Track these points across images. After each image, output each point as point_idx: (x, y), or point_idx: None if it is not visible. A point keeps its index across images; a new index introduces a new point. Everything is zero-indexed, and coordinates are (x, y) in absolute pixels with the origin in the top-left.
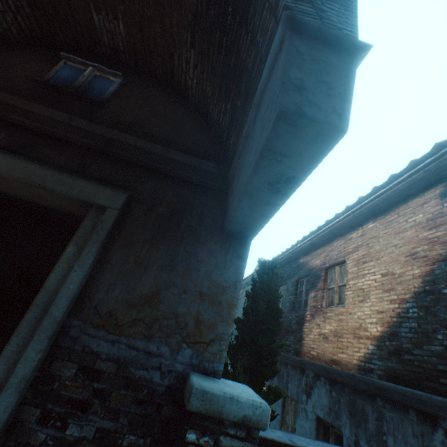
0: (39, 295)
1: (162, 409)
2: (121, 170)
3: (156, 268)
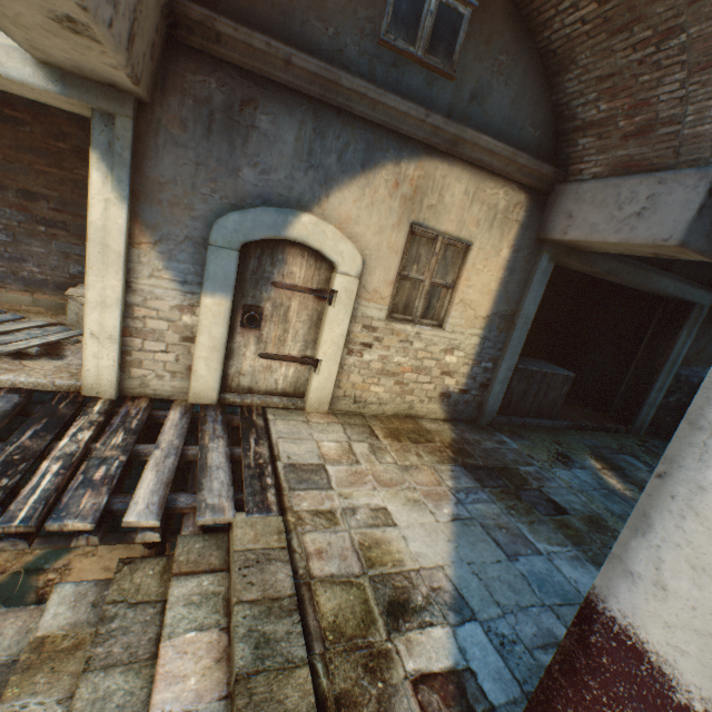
0: (670, 356)
1: (694, 390)
2: (710, 272)
3: (708, 335)
